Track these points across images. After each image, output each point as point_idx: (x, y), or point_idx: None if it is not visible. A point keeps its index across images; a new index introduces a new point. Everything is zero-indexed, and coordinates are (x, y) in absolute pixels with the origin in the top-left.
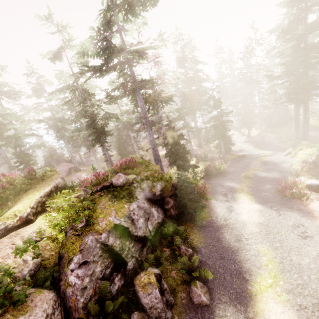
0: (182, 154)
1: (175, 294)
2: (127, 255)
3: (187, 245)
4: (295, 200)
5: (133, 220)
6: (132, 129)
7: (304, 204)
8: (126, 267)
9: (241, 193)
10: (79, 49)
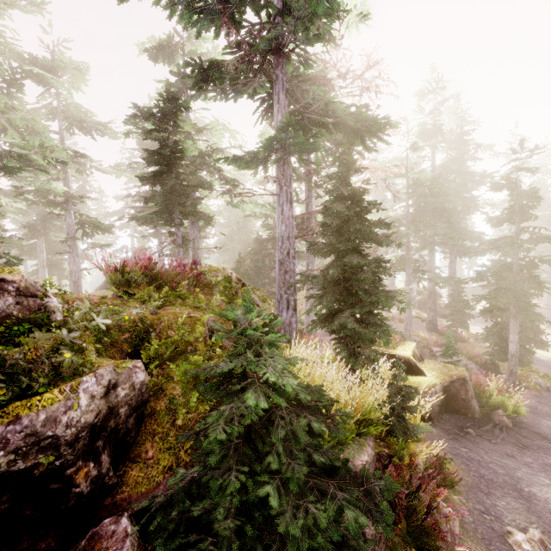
0: (368, 295)
1: None
2: None
3: None
4: None
5: None
6: None
7: None
8: None
9: None
10: None
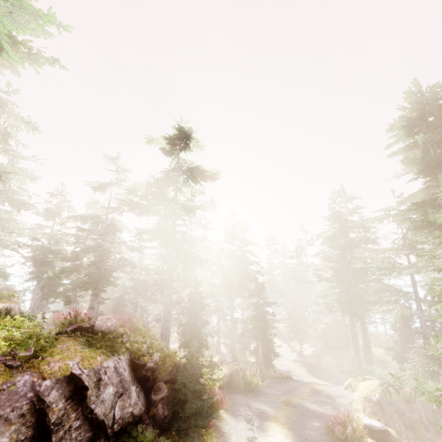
0: (202, 332)
1: None
2: (61, 440)
3: None
4: None
5: (101, 380)
6: (145, 293)
7: None
8: None
9: (274, 421)
10: (131, 187)
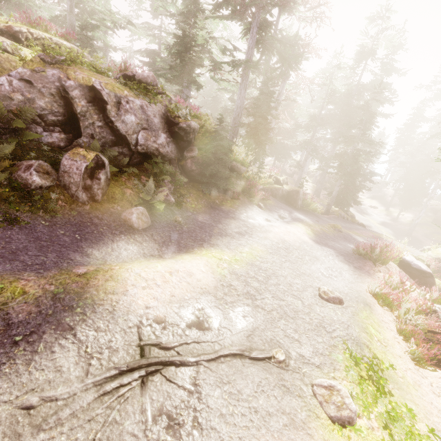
0: (262, 136)
1: (109, 200)
2: (87, 128)
3: (175, 198)
4: (366, 261)
5: (121, 104)
6: None
7: (373, 268)
8: (78, 139)
9: (304, 225)
10: None
